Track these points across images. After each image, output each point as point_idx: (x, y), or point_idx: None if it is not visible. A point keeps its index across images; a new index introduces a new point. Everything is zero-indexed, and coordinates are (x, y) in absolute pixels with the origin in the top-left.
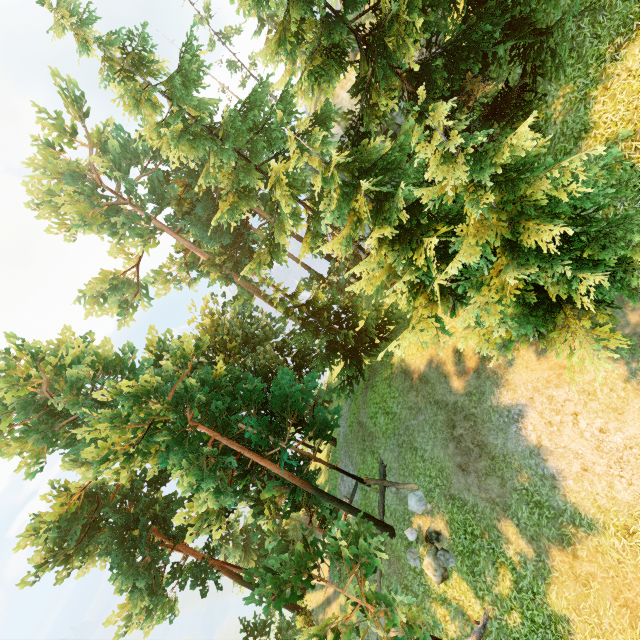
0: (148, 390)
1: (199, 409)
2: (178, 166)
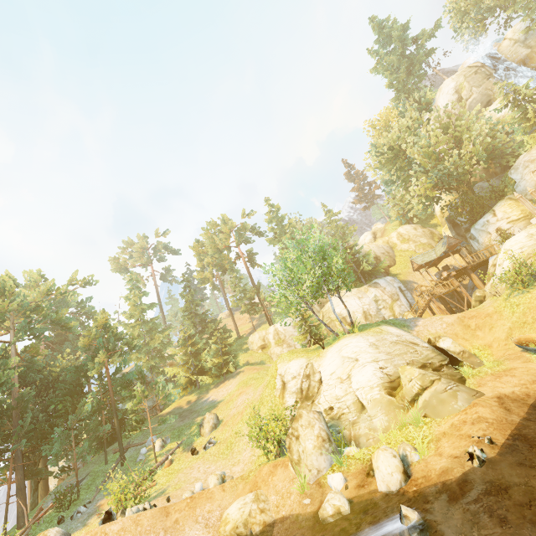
0: (111, 326)
1: (107, 347)
2: (135, 313)
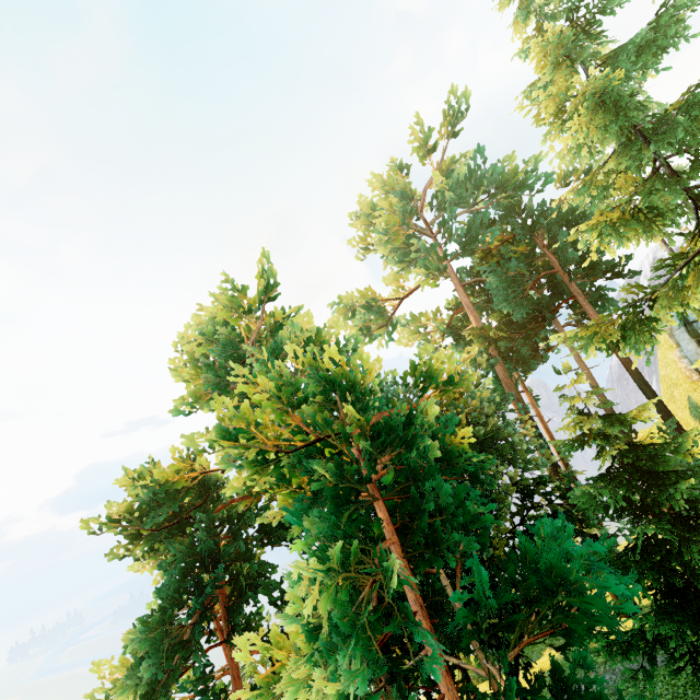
0: (352, 383)
1: (396, 474)
2: (568, 142)
